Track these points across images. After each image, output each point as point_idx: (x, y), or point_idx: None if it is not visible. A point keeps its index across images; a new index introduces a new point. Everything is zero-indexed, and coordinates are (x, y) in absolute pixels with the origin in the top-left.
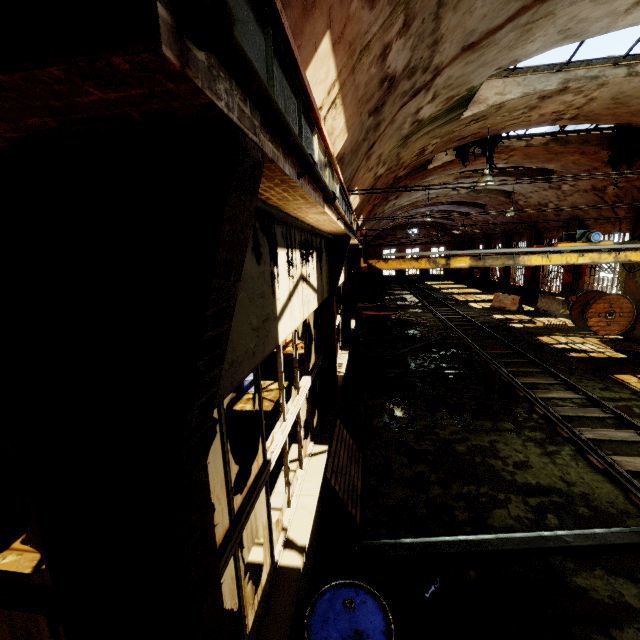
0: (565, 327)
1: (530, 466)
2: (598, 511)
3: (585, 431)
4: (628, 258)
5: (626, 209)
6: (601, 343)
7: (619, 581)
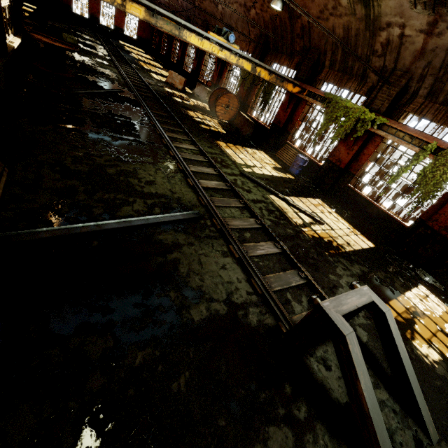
0: (205, 109)
1: (155, 183)
2: (182, 205)
3: (192, 167)
4: (243, 65)
5: (255, 34)
6: (218, 123)
7: (179, 234)
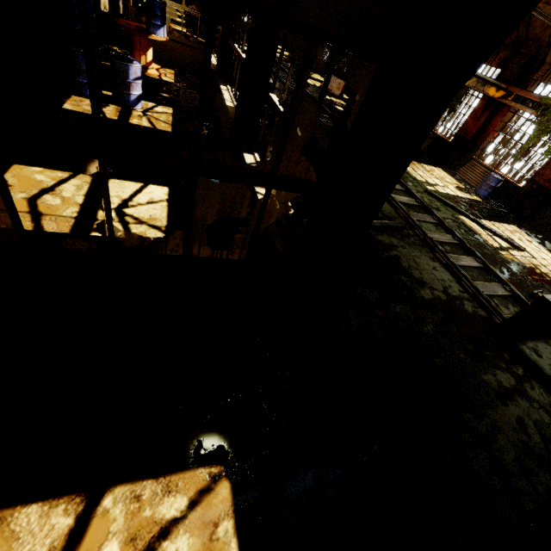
0: None
1: None
2: (385, 215)
3: None
4: None
5: None
6: None
7: (392, 238)
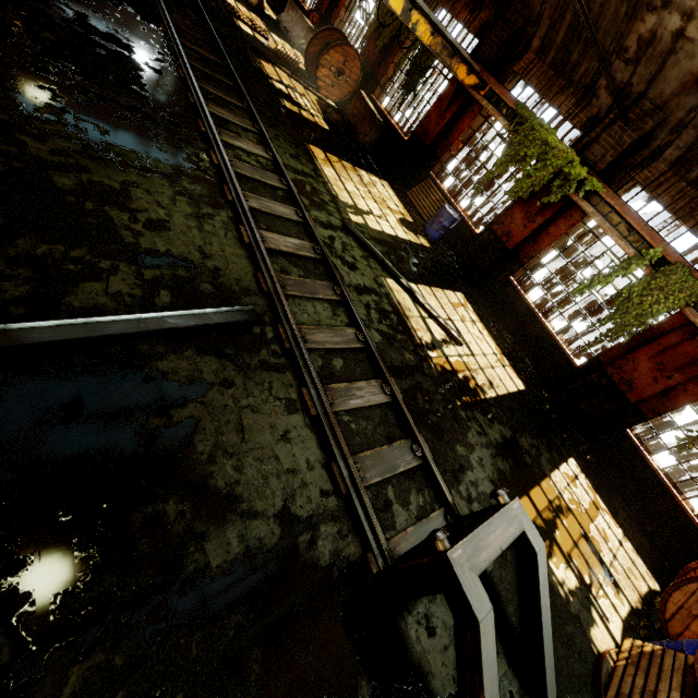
0: (296, 65)
1: (169, 228)
2: (222, 288)
3: (253, 199)
4: None
5: None
6: (318, 104)
7: (206, 359)
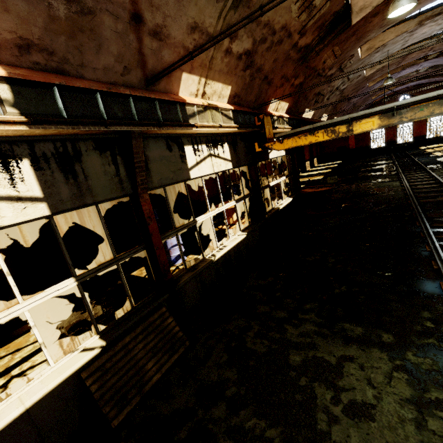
0: None
1: (371, 416)
2: None
3: None
4: None
5: None
6: None
7: None
